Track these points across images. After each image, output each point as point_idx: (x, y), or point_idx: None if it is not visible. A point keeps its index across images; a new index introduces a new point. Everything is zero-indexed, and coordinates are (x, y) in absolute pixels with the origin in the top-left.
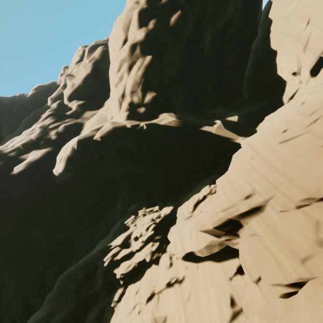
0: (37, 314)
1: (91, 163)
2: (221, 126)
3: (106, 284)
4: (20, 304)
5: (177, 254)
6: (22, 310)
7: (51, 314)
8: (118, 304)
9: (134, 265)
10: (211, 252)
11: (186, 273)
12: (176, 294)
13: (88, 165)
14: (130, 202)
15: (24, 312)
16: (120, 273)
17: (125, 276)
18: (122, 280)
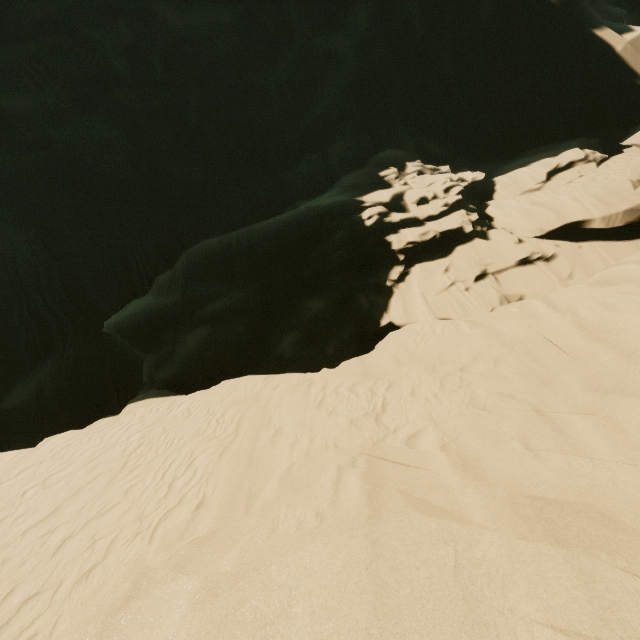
0: (152, 299)
1: (304, 5)
2: (638, 43)
3: (354, 260)
4: (59, 289)
5: (542, 225)
6: (64, 303)
7: (195, 300)
8: (401, 284)
9: (435, 234)
10: (630, 220)
11: (559, 250)
12: (542, 272)
13: (292, 7)
14: (372, 148)
15: (69, 308)
16: (410, 240)
17: (415, 248)
18: (404, 254)
